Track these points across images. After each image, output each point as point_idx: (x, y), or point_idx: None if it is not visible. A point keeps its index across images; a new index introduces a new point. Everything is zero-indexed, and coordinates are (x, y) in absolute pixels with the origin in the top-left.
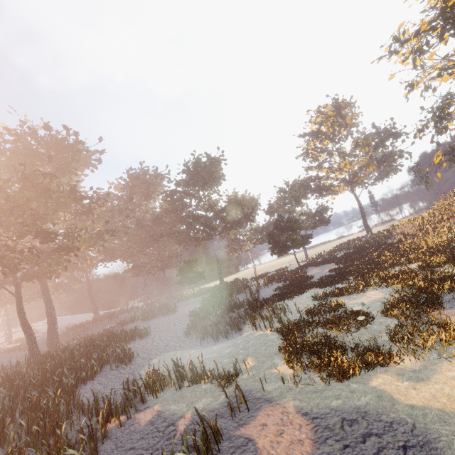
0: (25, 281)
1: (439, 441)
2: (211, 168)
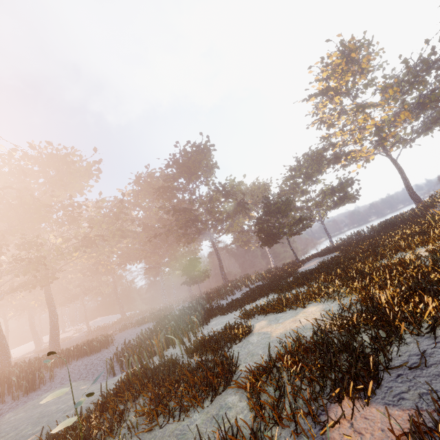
0: (10, 291)
1: None
2: (197, 156)
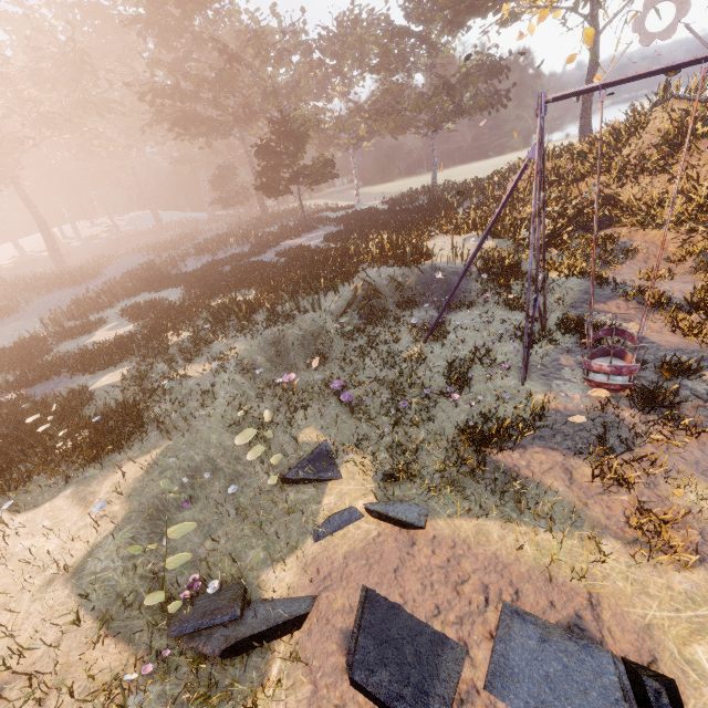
0: None
1: None
2: None
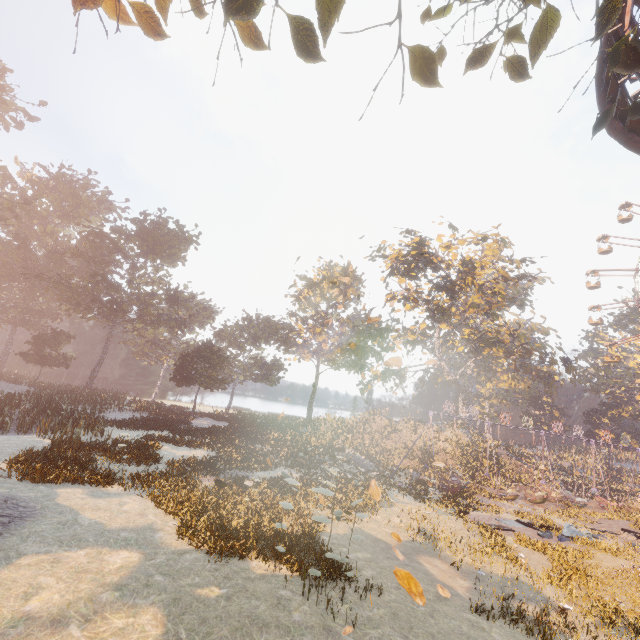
0: None
1: (35, 518)
2: (174, 240)
